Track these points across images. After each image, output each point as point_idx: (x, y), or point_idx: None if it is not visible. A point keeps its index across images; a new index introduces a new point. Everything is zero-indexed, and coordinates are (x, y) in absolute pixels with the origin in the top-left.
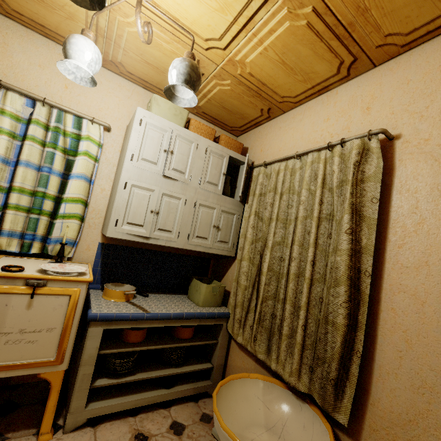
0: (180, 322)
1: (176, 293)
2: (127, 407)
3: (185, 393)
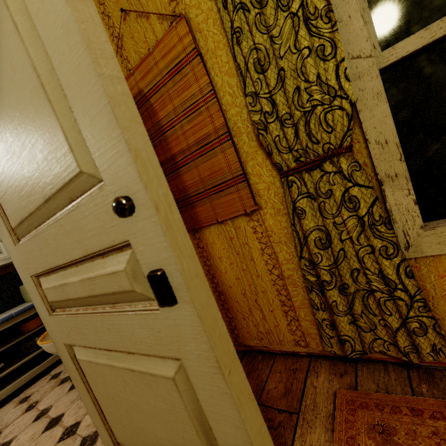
0: (15, 320)
1: (15, 307)
2: (6, 395)
3: (58, 356)
